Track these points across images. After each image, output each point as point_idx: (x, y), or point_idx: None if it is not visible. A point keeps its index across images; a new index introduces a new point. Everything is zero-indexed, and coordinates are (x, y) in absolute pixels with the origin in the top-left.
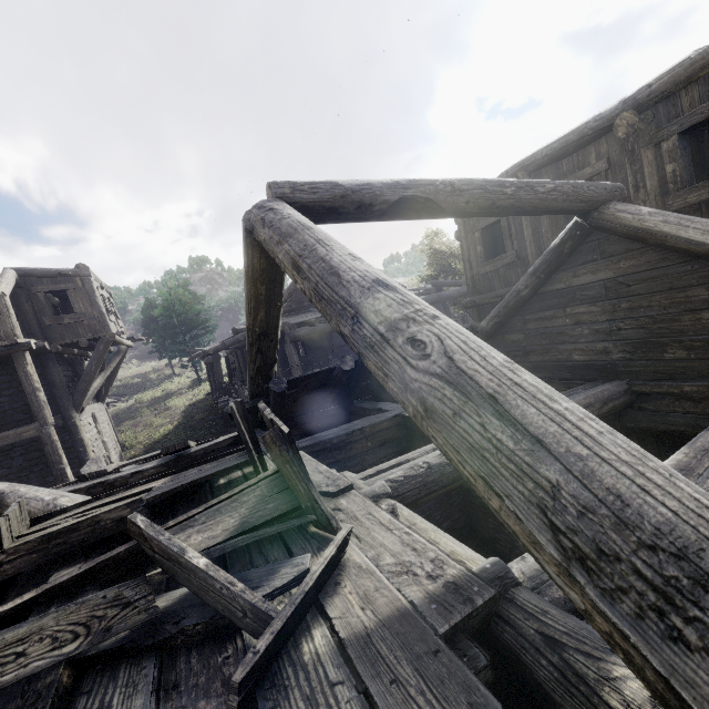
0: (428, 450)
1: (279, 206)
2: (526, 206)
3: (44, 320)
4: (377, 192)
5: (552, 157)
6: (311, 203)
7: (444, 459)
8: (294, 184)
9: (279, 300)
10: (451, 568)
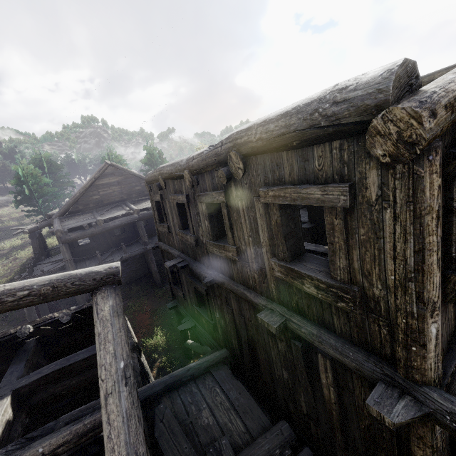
0: None
1: None
2: None
3: None
4: None
5: (169, 176)
6: None
7: None
8: None
9: None
10: None
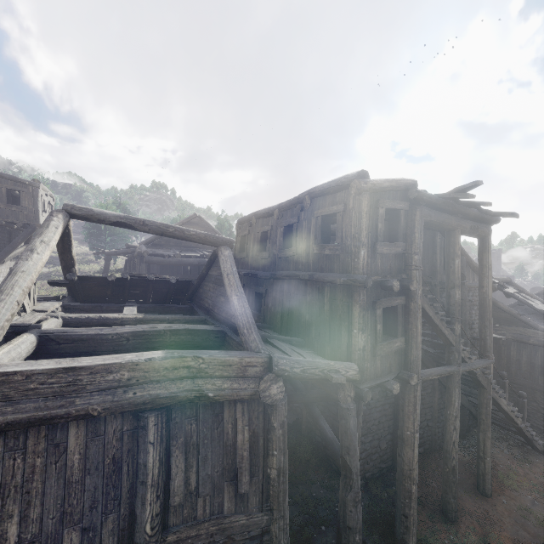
0: (97, 314)
1: (55, 215)
2: (180, 237)
3: (0, 204)
4: (108, 217)
5: (262, 216)
6: (78, 214)
7: (96, 317)
8: (73, 206)
9: (69, 242)
10: (29, 322)
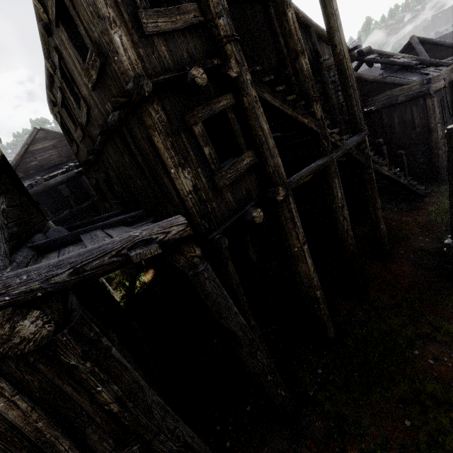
0: None
1: None
2: None
3: None
4: None
5: (49, 82)
6: None
7: None
8: None
9: None
10: None
